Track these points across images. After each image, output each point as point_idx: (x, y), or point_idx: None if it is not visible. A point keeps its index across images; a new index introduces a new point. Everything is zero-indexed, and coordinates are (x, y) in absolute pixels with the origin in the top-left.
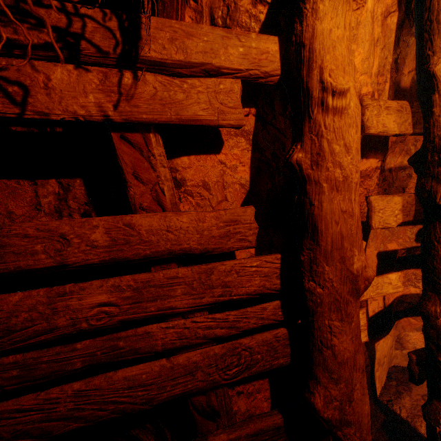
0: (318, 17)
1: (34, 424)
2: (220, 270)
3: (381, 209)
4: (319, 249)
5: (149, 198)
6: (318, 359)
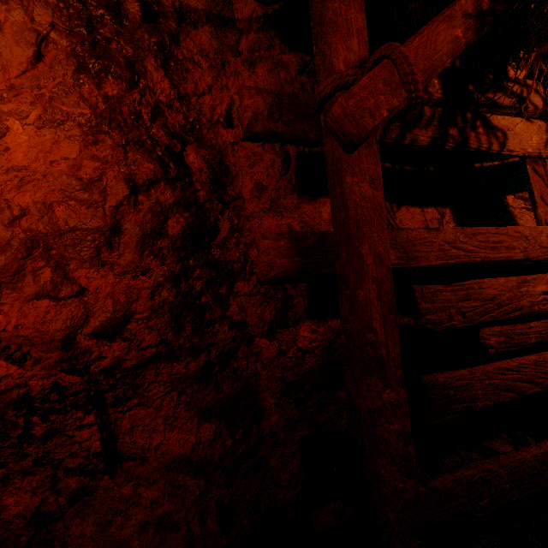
0: None
1: (514, 382)
2: None
3: None
4: None
5: None
6: None
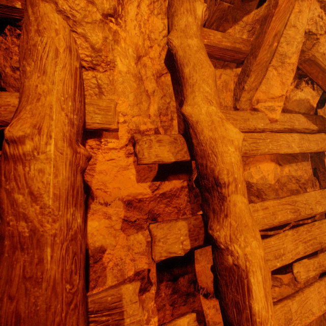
0: (27, 76)
1: None
2: None
3: (161, 238)
4: None
5: None
6: None
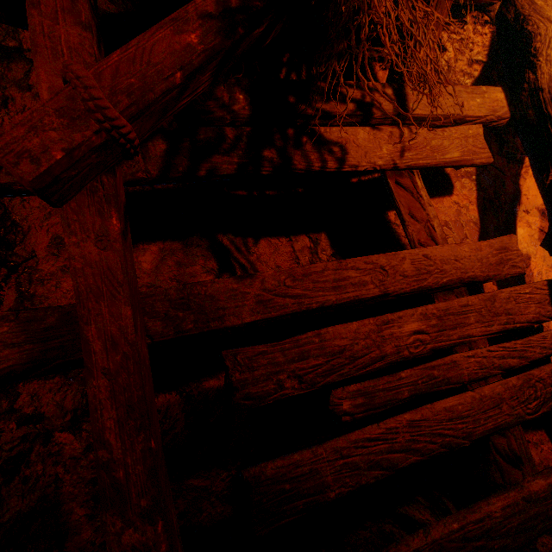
0: None
1: (382, 454)
2: (500, 297)
3: None
4: None
5: (424, 234)
6: None
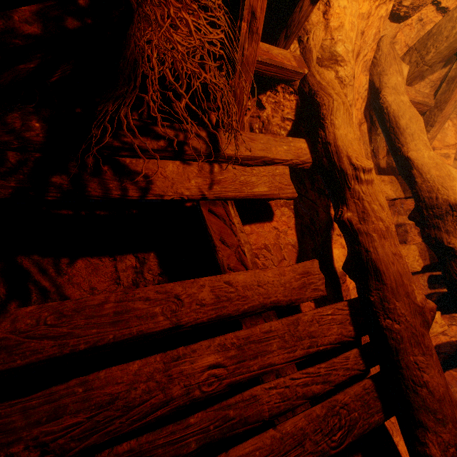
0: (335, 127)
1: None
2: (303, 320)
3: (405, 256)
4: (386, 287)
5: (234, 259)
6: (416, 401)
